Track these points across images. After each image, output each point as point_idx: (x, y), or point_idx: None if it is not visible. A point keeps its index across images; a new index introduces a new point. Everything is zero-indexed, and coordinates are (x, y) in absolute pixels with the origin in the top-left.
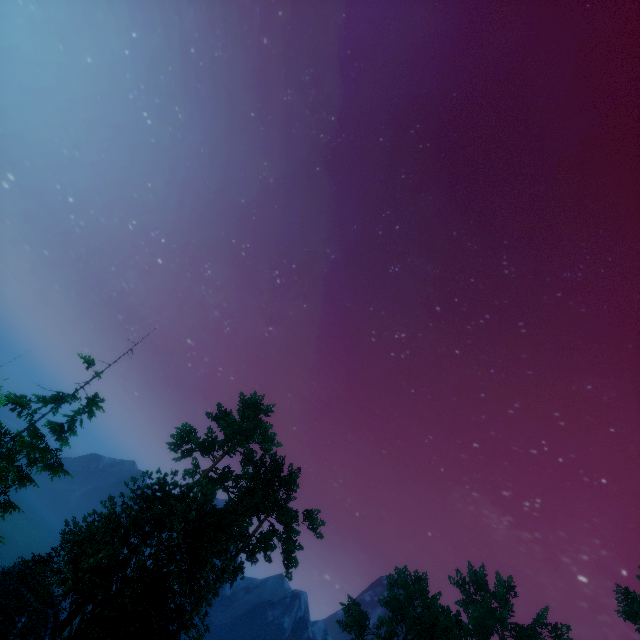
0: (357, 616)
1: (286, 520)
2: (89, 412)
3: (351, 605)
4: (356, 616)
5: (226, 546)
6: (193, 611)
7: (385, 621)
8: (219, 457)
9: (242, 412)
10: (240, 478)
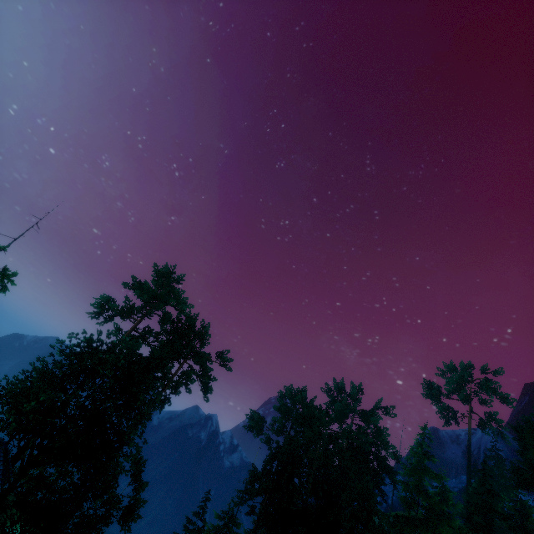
0: (257, 420)
1: (202, 361)
2: (1, 286)
3: (253, 414)
4: (257, 420)
5: (154, 383)
6: (131, 432)
7: (277, 421)
8: (139, 319)
9: (156, 282)
10: (160, 334)
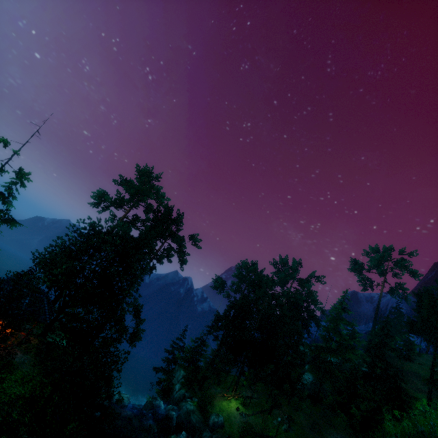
0: (220, 283)
1: (178, 241)
2: (21, 183)
3: (217, 279)
4: (220, 283)
5: (143, 257)
6: (130, 288)
7: (235, 283)
8: (128, 209)
9: (139, 179)
10: (145, 221)
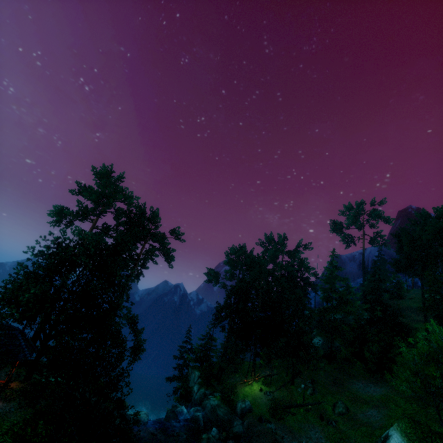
0: (214, 274)
1: (159, 238)
2: None
3: (209, 271)
4: (213, 275)
5: (125, 262)
6: (119, 300)
7: (228, 271)
8: (96, 218)
9: (99, 184)
10: (118, 226)
